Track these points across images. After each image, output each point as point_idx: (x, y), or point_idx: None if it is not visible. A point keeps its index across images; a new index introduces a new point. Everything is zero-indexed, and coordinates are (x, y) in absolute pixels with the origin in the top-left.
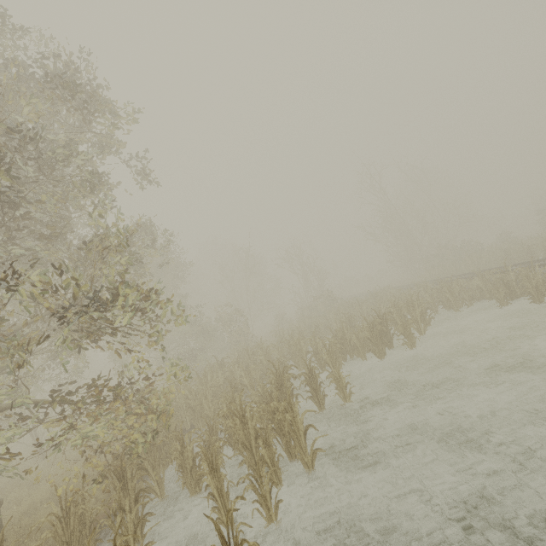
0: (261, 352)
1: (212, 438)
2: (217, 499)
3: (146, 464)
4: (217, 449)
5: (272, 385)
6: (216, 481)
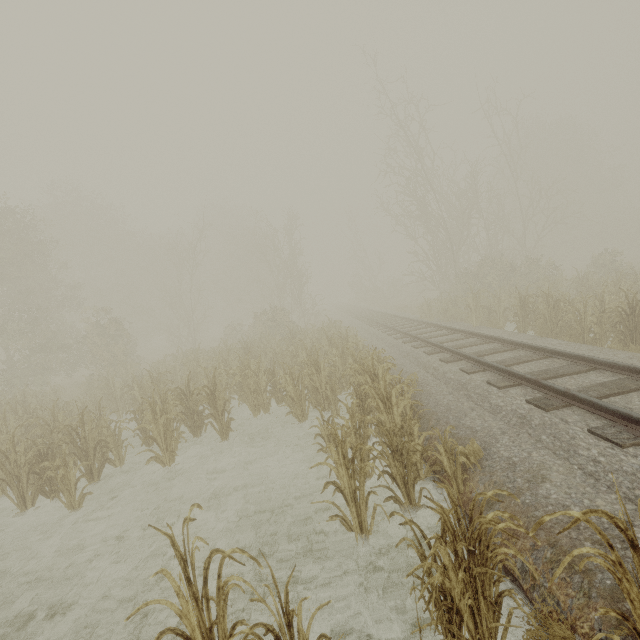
0: None
1: None
2: None
3: None
4: None
5: None
6: None
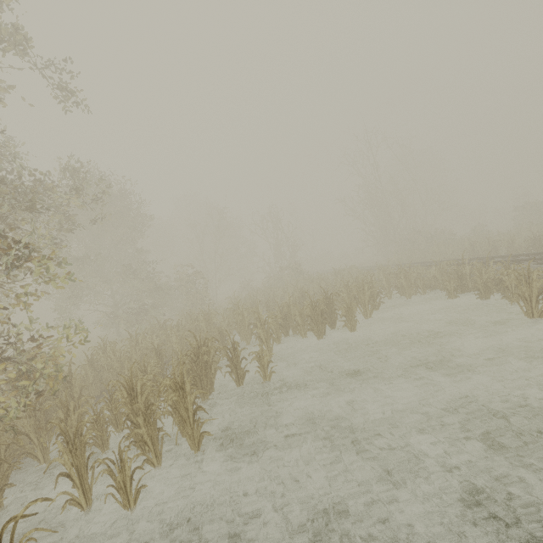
0: (202, 319)
1: (103, 408)
2: (73, 479)
3: (27, 429)
4: (118, 417)
5: (187, 356)
6: (76, 460)
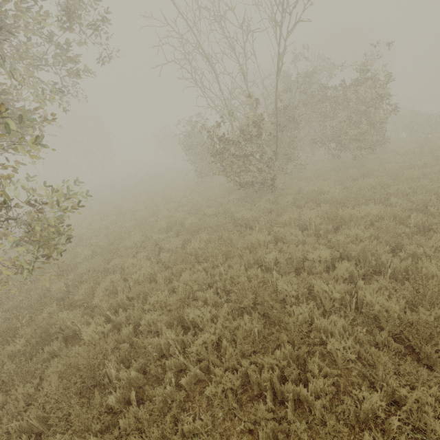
0: None
1: None
2: None
3: None
4: None
5: None
6: None
